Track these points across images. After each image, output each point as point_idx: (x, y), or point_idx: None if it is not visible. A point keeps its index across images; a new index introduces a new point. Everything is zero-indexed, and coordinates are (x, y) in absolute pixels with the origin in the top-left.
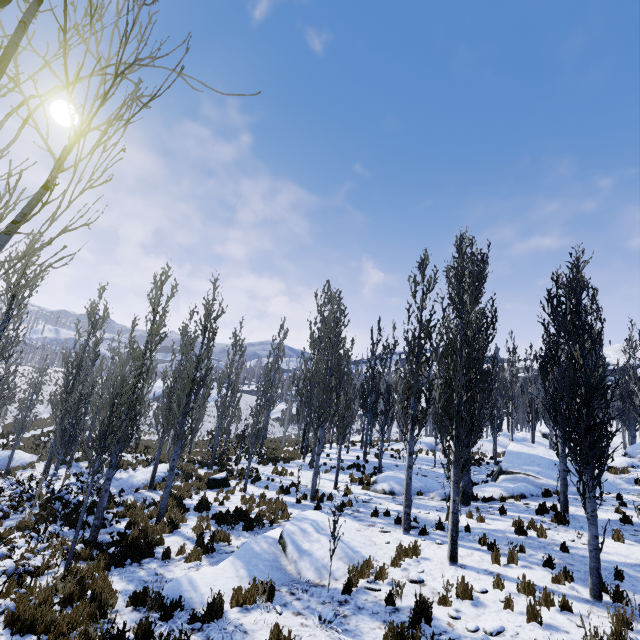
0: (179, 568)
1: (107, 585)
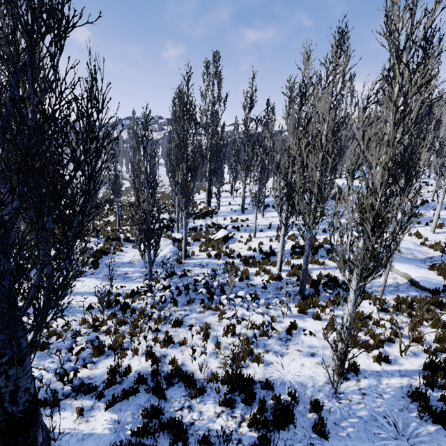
0: (377, 279)
1: (415, 298)
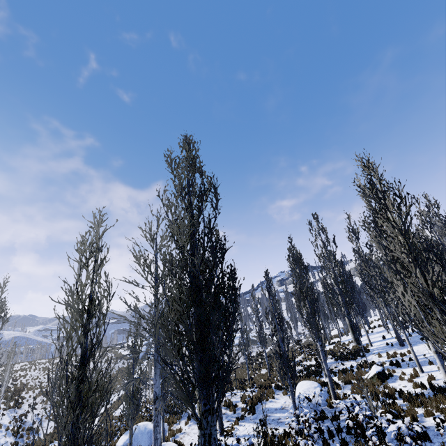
0: None
1: None
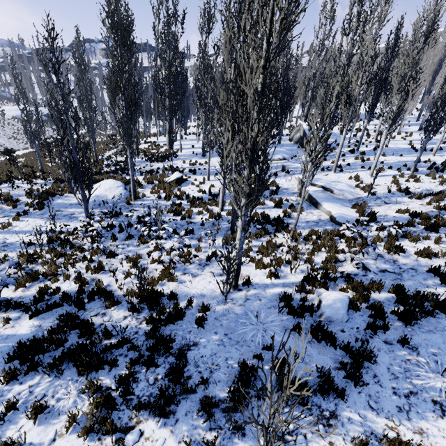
0: (304, 217)
1: (326, 230)
